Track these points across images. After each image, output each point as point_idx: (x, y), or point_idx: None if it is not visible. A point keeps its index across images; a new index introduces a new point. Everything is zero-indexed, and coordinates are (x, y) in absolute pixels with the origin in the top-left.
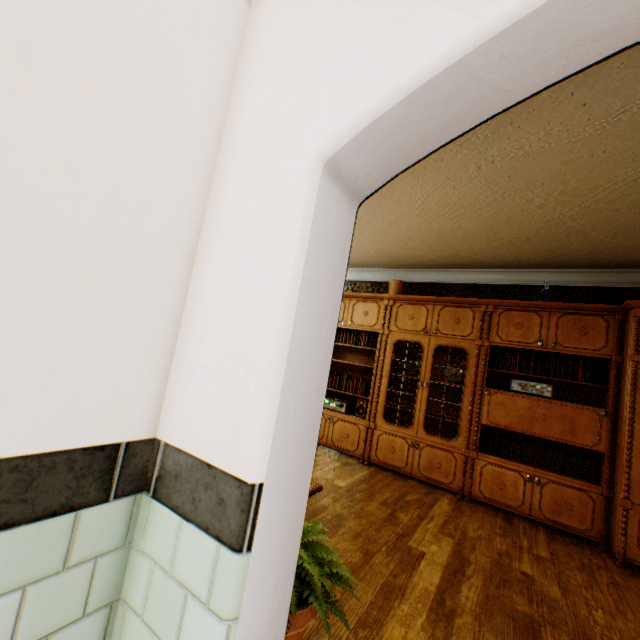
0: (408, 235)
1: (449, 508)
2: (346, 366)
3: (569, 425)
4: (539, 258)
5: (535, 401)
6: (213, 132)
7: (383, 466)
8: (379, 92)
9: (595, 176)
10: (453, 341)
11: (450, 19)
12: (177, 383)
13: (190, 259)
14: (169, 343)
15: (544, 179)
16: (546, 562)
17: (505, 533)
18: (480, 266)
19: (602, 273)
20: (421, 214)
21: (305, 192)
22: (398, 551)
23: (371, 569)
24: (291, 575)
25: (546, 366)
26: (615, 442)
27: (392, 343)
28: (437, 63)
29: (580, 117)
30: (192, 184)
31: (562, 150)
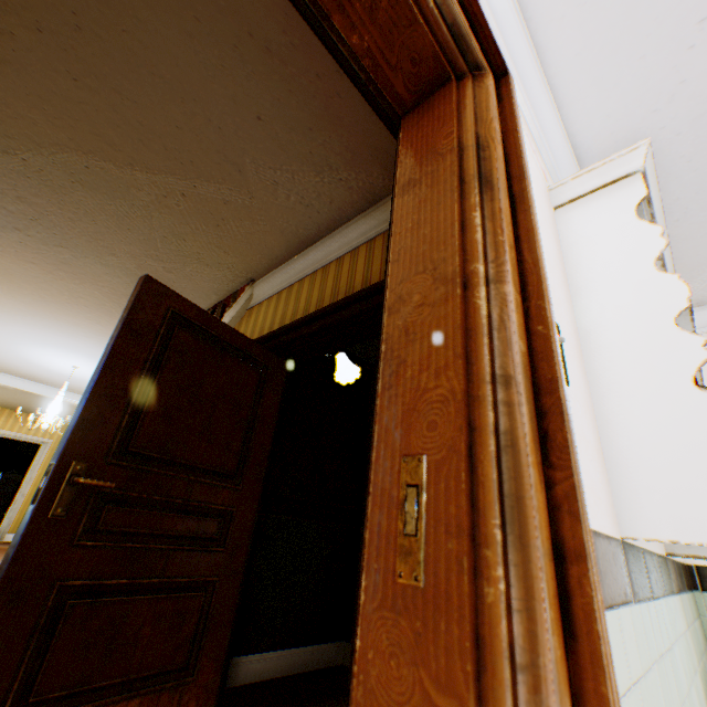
0: None
1: None
2: None
3: None
4: None
5: None
6: None
7: None
8: None
9: None
10: None
11: None
12: None
13: None
14: None
15: None
16: None
17: None
18: None
19: None
20: None
21: None
22: None
23: None
24: None
25: None
26: None
27: None
28: None
29: None
30: None
31: None
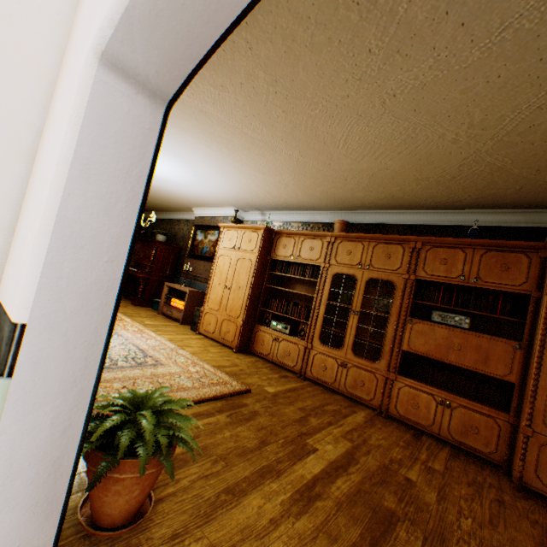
0: (343, 176)
1: (362, 420)
2: (295, 295)
3: (483, 355)
4: (470, 198)
5: (453, 331)
6: (54, 48)
7: (317, 382)
8: None
9: (498, 105)
10: (383, 274)
11: None
12: (11, 254)
13: (31, 155)
14: (9, 222)
15: (448, 111)
16: (436, 474)
17: (407, 446)
18: (417, 207)
19: (536, 213)
20: (347, 154)
21: (80, 82)
22: (293, 445)
23: (260, 454)
24: (81, 413)
25: (467, 300)
26: (526, 374)
27: (331, 275)
28: None
29: (463, 39)
30: (30, 91)
31: (456, 78)
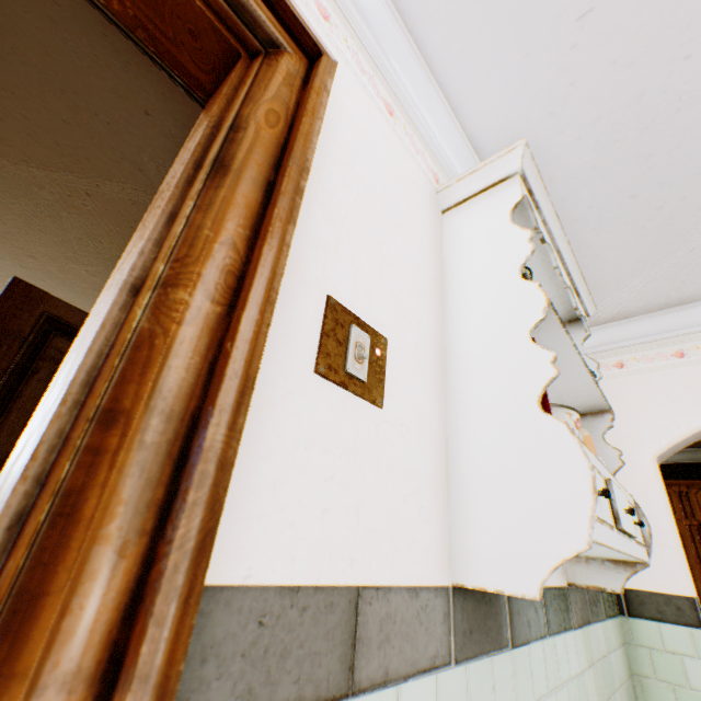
0: None
1: None
2: None
3: None
4: None
5: None
6: None
7: None
8: (675, 435)
9: None
10: None
11: (696, 415)
12: None
13: None
14: None
15: None
16: None
17: None
18: None
19: None
20: None
21: (654, 470)
22: None
23: None
24: None
25: None
26: None
27: None
28: (697, 429)
29: None
30: None
31: None
